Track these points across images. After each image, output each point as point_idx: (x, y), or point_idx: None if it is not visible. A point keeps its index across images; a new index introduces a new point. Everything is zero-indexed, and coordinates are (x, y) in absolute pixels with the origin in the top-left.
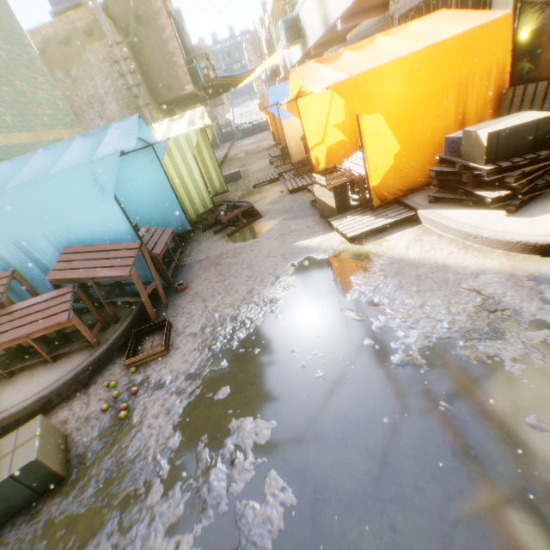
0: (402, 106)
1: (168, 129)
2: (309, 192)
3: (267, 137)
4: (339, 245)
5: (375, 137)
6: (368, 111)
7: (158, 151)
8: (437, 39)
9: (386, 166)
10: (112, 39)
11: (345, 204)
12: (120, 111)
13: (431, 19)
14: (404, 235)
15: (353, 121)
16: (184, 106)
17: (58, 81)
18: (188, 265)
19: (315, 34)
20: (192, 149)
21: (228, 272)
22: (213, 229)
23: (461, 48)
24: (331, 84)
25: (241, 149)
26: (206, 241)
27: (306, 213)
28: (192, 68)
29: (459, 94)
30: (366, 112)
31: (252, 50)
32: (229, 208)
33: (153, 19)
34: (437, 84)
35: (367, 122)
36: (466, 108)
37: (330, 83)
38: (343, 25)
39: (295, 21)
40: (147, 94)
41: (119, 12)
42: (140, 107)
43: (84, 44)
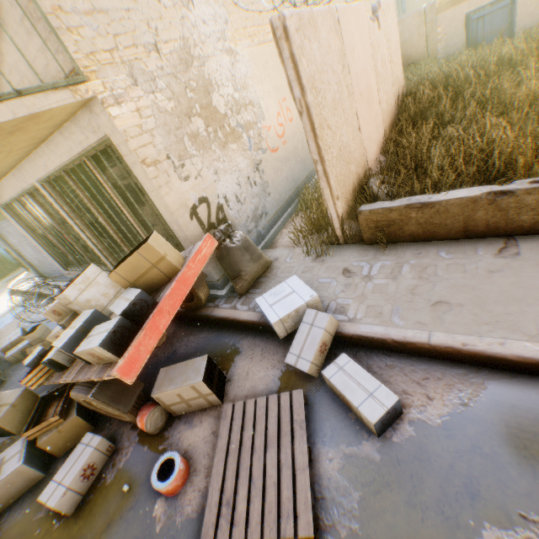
0: None
1: None
2: None
3: None
4: None
5: None
6: None
7: None
8: None
9: None
10: None
11: None
12: None
13: None
14: None
15: None
16: None
17: None
18: None
19: None
20: None
21: None
22: None
23: None
24: None
25: None
26: None
27: None
28: None
29: None
30: None
31: None
32: None
33: None
34: None
35: None
36: None
37: None
38: None
39: None
40: None
41: None
42: None
43: None
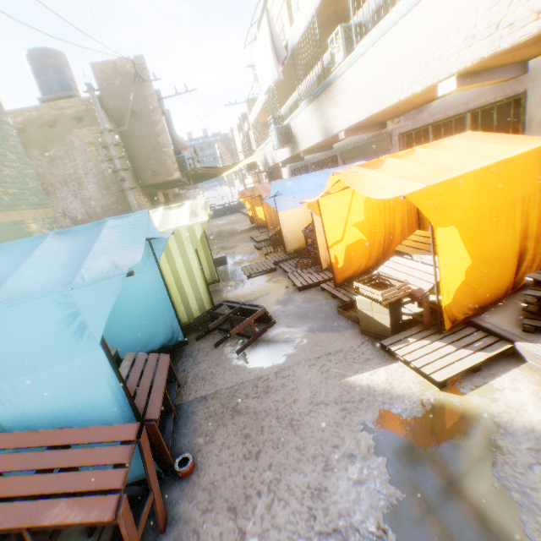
0: (474, 219)
1: (165, 218)
2: (324, 291)
3: (241, 218)
4: (423, 391)
5: (448, 251)
6: (442, 222)
7: (155, 246)
8: (494, 155)
9: (456, 282)
10: (104, 126)
11: (398, 320)
12: (99, 191)
13: (463, 137)
14: (517, 382)
15: (371, 221)
16: (164, 188)
17: (32, 158)
18: (186, 406)
19: (311, 140)
20: (195, 242)
21: (259, 433)
22: (210, 336)
23: (524, 166)
24: (408, 192)
25: (217, 229)
26: (205, 357)
27: (336, 323)
28: (179, 157)
29: (521, 209)
30: (441, 223)
31: (224, 147)
32: (235, 312)
33: (147, 114)
34: (505, 198)
35: (441, 234)
36: (527, 223)
37: (394, 190)
38: (346, 135)
39: (286, 128)
40: (131, 176)
41: (114, 105)
42: (125, 190)
43: (71, 127)
